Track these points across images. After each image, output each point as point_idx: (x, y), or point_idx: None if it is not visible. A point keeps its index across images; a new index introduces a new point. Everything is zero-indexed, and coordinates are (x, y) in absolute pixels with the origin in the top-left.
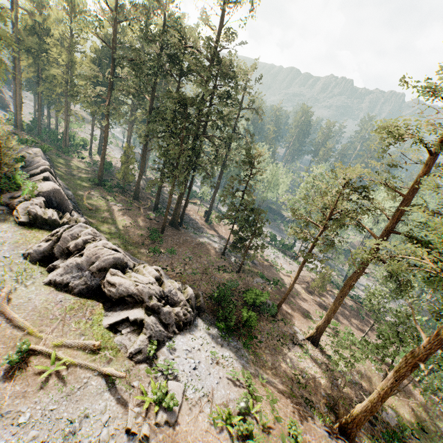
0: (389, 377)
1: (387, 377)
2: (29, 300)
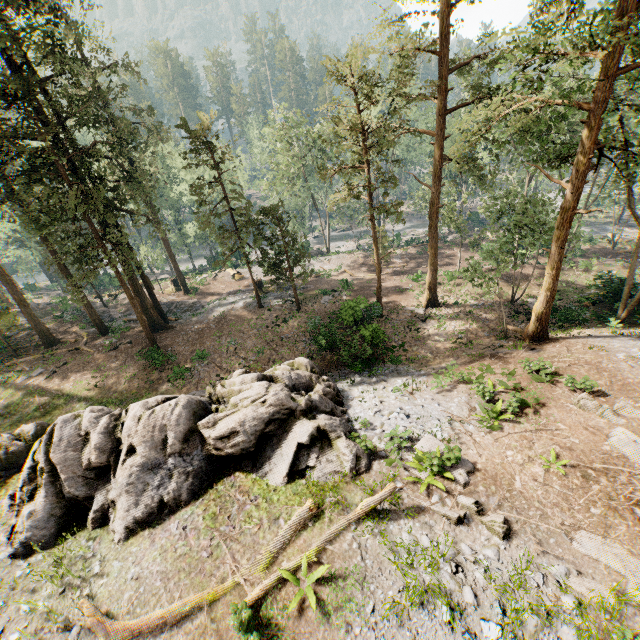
0: (553, 252)
1: (552, 254)
2: (137, 580)
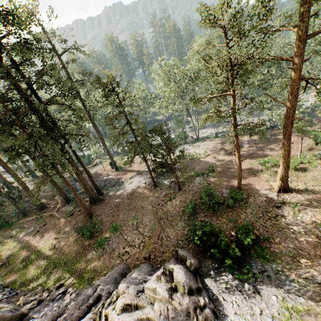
0: None
1: None
2: None
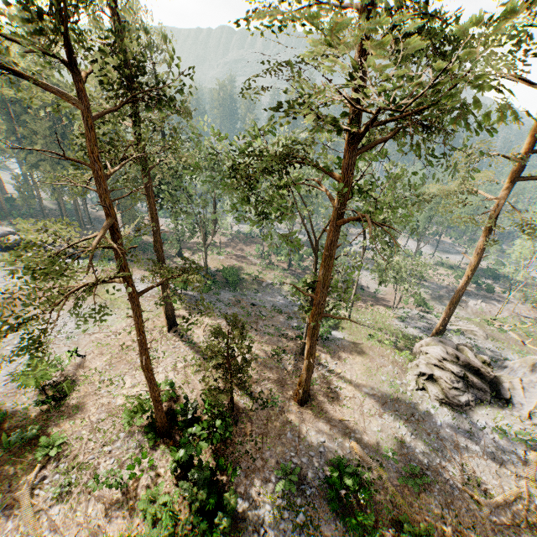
0: None
1: None
2: None
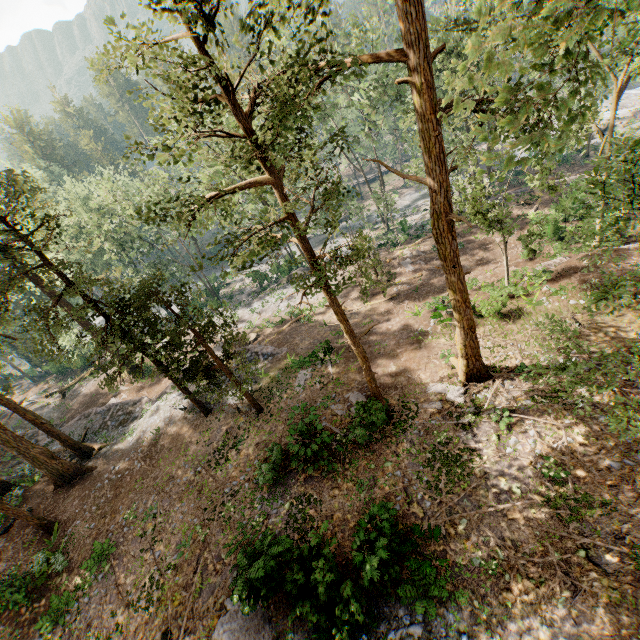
0: None
1: None
2: None
